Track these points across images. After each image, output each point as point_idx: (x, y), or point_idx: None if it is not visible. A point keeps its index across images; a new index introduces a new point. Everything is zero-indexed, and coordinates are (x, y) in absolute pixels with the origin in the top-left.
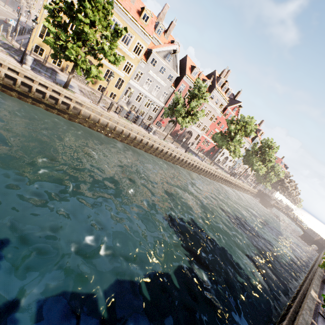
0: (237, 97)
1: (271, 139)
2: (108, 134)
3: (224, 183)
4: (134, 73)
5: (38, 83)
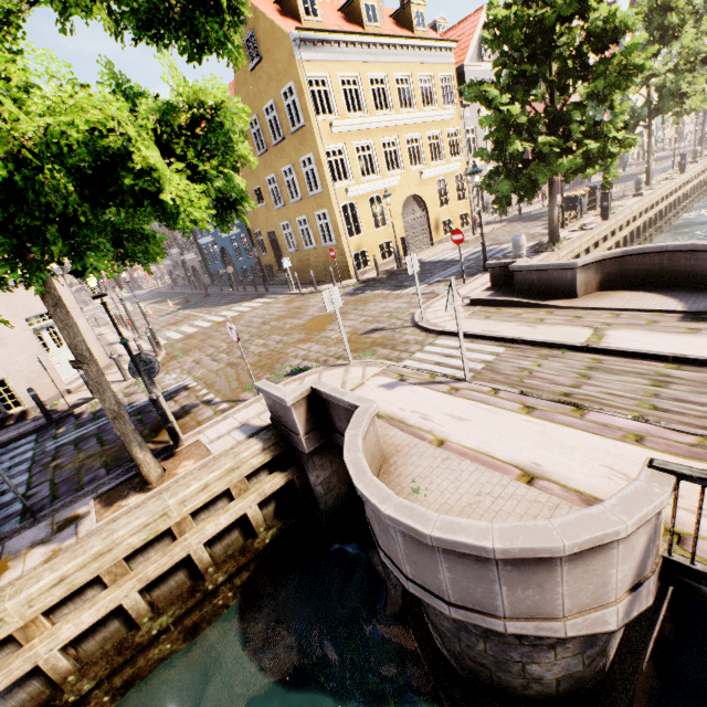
0: None
1: None
2: None
3: None
4: (465, 143)
5: None
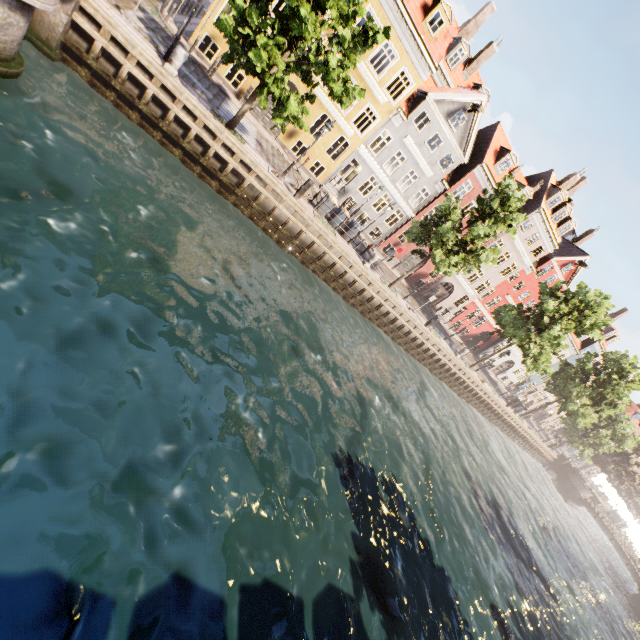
0: (581, 242)
1: (633, 359)
2: (282, 242)
3: (487, 415)
4: (374, 135)
5: (182, 104)
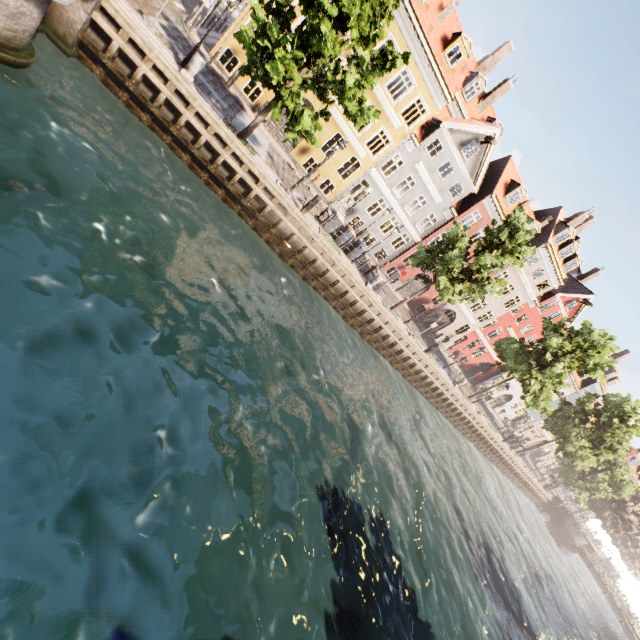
0: (586, 280)
1: (635, 403)
2: (284, 256)
3: (482, 449)
4: (386, 158)
5: (195, 111)
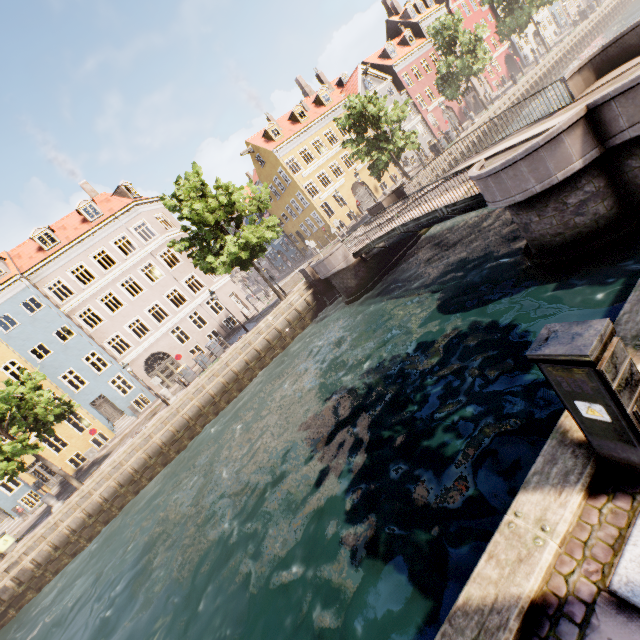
0: None
1: None
2: None
3: (595, 36)
4: None
5: None
